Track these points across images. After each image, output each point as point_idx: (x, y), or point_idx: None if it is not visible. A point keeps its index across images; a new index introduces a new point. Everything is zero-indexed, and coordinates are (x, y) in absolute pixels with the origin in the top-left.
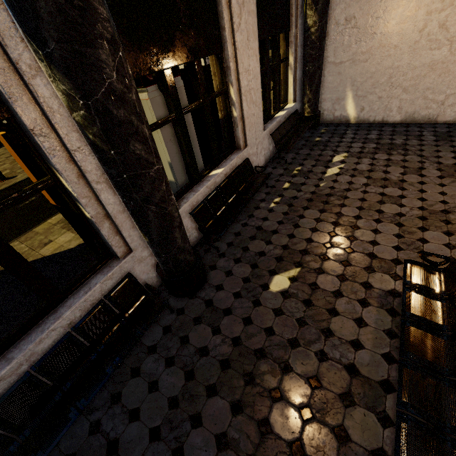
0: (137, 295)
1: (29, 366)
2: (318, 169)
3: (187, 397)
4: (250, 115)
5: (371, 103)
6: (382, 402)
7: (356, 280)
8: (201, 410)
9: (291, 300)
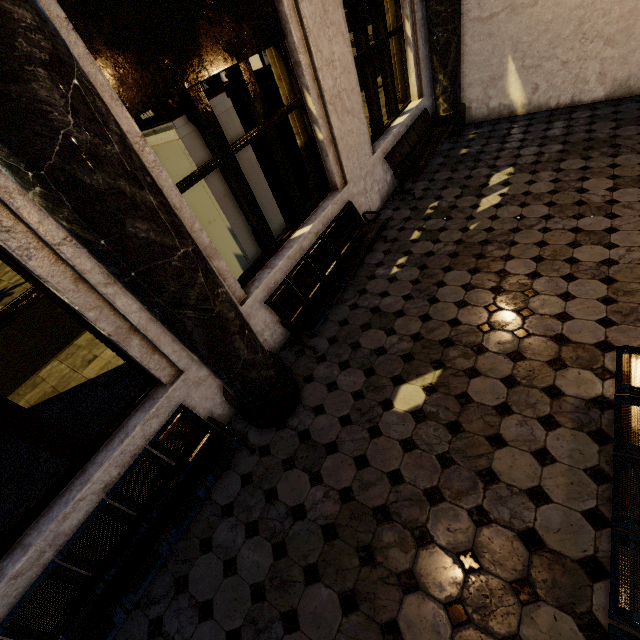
0: (197, 434)
1: (56, 552)
2: (466, 202)
3: (277, 585)
4: (345, 134)
5: (550, 76)
6: (586, 596)
7: (534, 384)
8: (298, 605)
9: (427, 424)
